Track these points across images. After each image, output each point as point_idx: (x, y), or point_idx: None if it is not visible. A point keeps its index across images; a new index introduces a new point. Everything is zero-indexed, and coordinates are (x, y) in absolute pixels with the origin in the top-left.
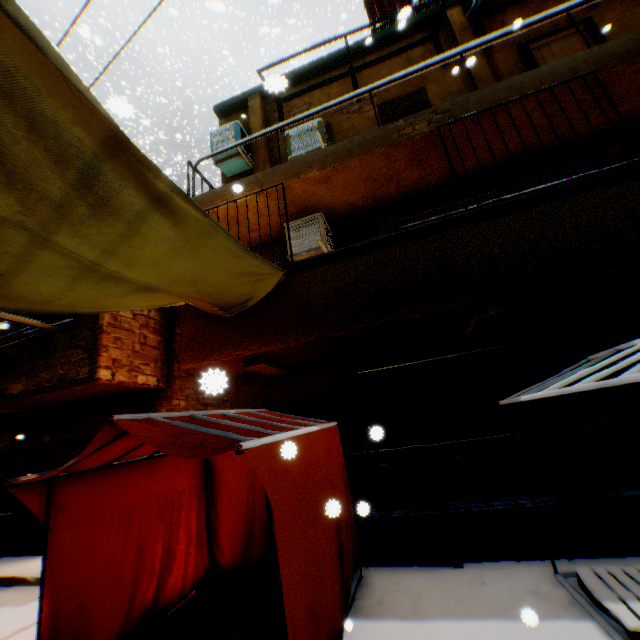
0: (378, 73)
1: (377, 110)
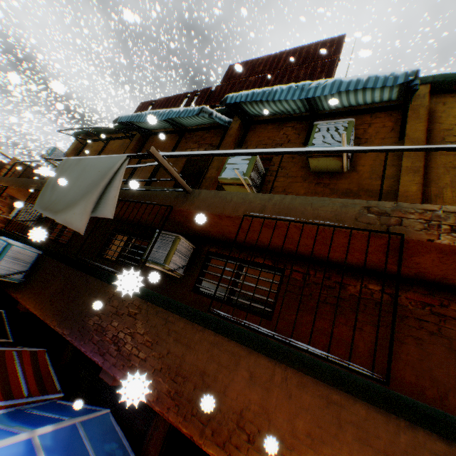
0: (114, 144)
1: None
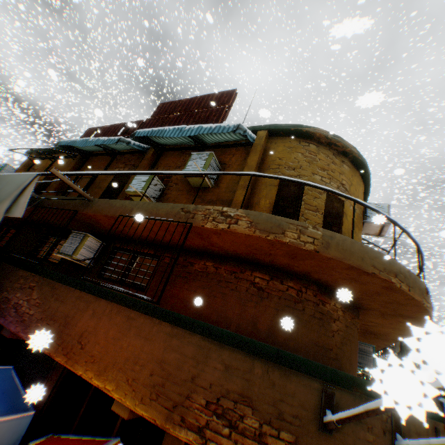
0: None
1: (45, 177)
